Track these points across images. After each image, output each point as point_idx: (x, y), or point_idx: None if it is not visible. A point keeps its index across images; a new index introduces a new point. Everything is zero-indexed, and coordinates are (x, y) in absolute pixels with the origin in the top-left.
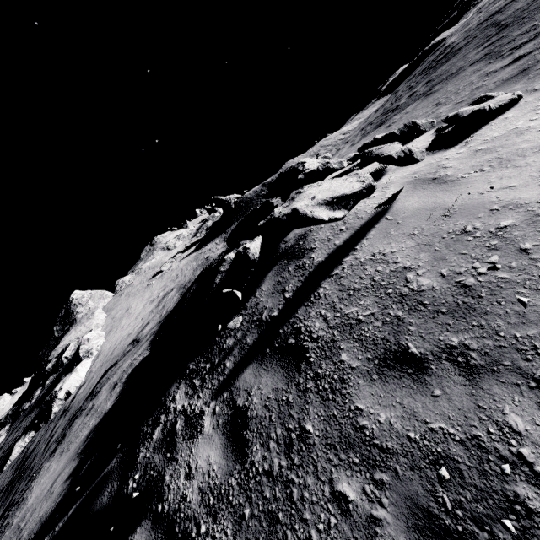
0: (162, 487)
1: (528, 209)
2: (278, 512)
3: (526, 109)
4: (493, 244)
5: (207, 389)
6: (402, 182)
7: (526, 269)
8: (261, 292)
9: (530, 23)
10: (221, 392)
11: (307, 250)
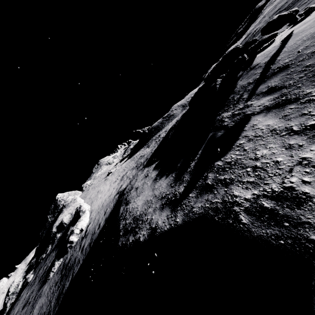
0: (250, 114)
1: None
2: (313, 74)
3: None
4: None
5: (240, 105)
6: (289, 33)
7: None
8: (240, 84)
9: None
10: (250, 99)
11: (255, 65)
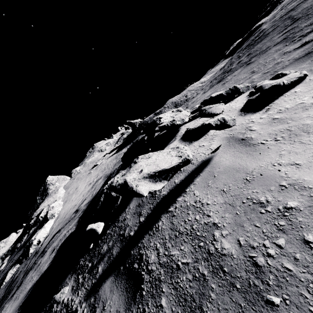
0: None
1: (311, 195)
2: None
3: (310, 86)
4: (280, 224)
5: (84, 288)
6: (222, 137)
7: (310, 267)
8: (129, 209)
9: (312, 18)
10: (90, 295)
11: None
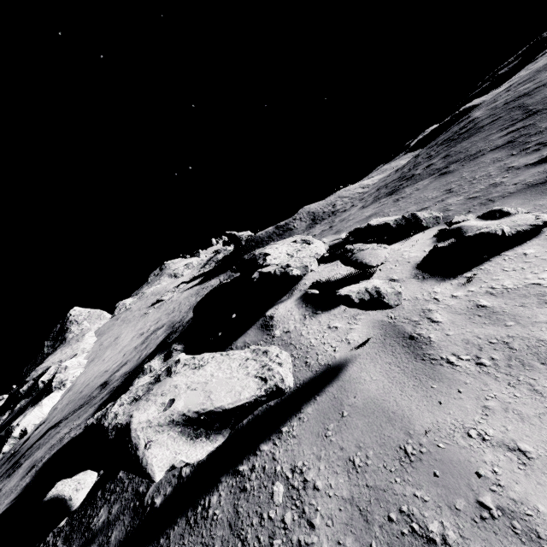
0: None
1: None
2: None
3: None
4: None
5: None
6: (374, 319)
7: None
8: None
9: None
10: None
11: None
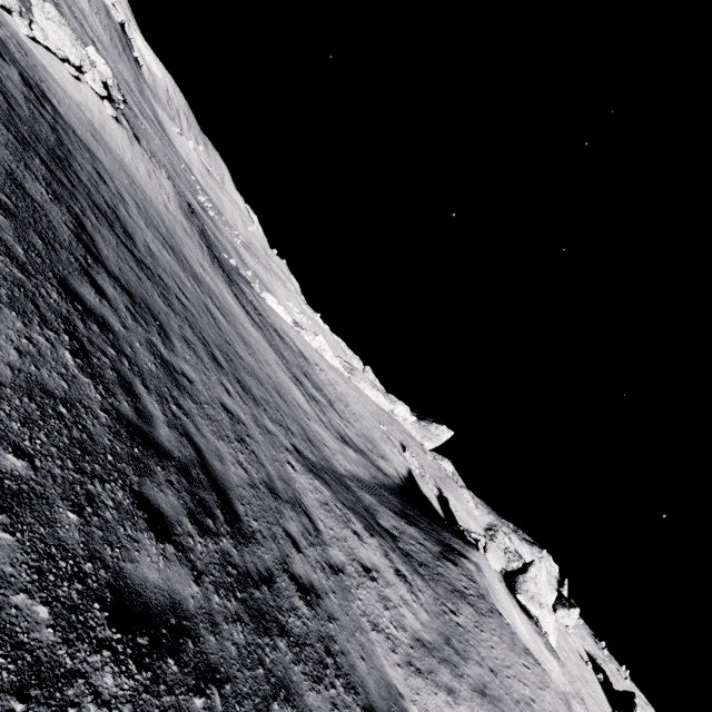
0: None
1: None
2: None
3: None
4: None
5: None
6: None
7: None
8: None
9: None
10: None
11: None
